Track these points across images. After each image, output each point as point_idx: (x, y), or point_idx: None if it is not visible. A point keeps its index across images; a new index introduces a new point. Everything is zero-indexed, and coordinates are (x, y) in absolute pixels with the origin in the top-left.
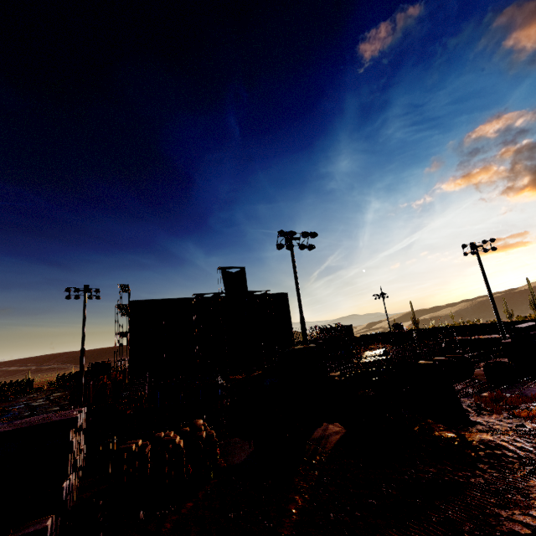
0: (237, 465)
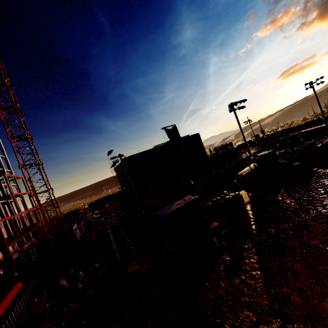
0: (249, 201)
